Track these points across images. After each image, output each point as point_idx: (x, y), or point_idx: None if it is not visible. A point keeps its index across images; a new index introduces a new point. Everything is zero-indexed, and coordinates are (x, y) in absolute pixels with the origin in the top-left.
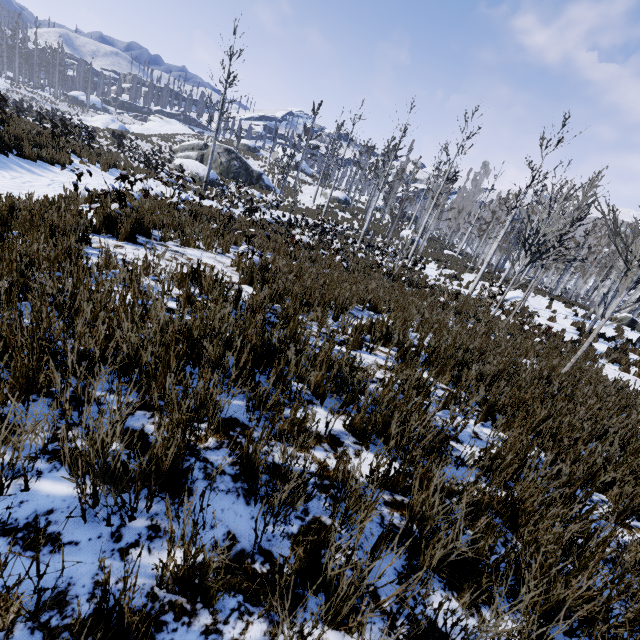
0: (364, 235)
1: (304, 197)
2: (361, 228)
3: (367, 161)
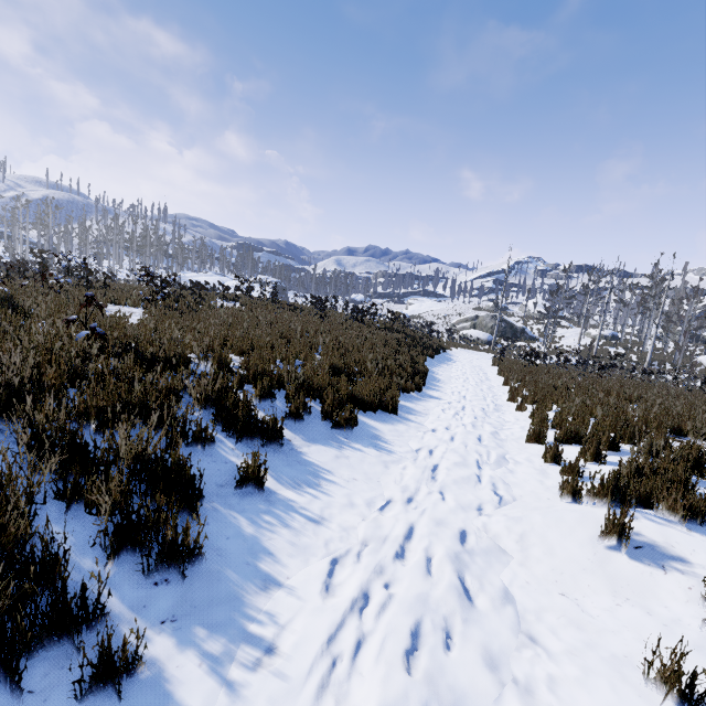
0: (648, 365)
1: (567, 340)
2: (640, 360)
3: (631, 298)
